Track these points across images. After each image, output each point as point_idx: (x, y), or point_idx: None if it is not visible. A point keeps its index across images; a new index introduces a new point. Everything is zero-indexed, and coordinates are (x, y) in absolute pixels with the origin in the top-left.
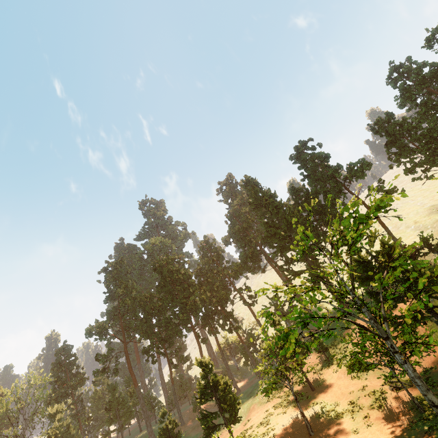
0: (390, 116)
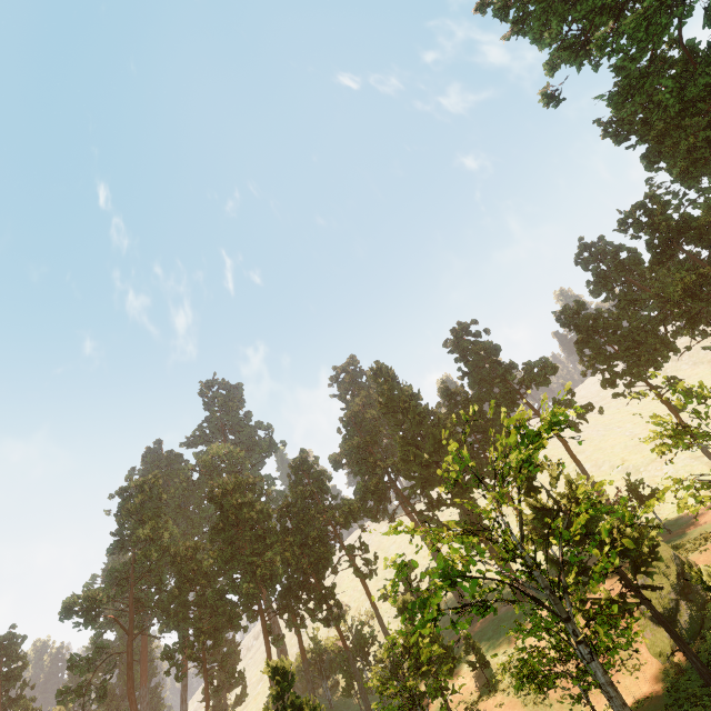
0: (581, 305)
